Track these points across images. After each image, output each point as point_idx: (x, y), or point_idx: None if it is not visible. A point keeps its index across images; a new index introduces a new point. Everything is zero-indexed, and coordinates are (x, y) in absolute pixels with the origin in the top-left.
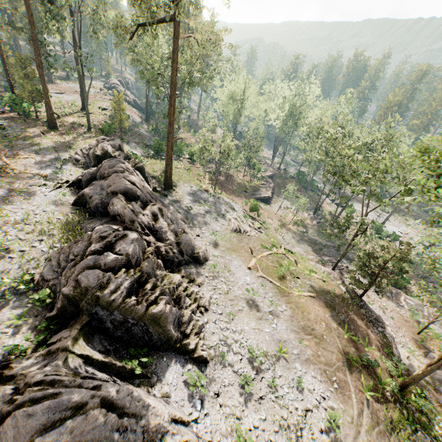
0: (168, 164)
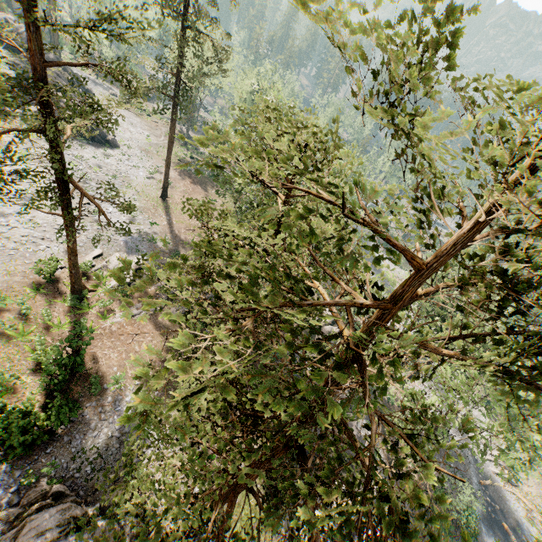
0: (55, 43)
